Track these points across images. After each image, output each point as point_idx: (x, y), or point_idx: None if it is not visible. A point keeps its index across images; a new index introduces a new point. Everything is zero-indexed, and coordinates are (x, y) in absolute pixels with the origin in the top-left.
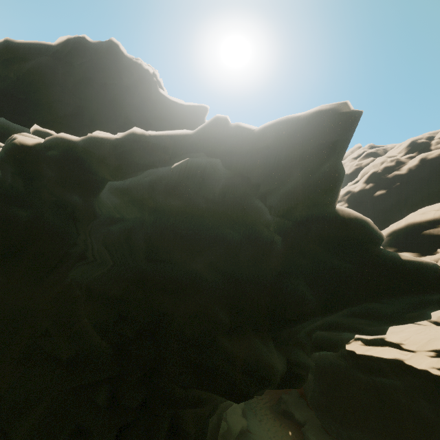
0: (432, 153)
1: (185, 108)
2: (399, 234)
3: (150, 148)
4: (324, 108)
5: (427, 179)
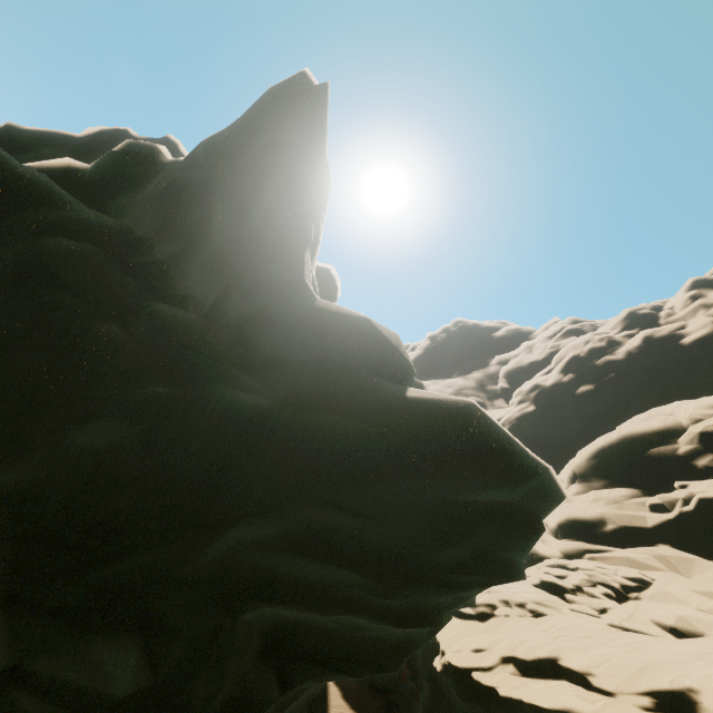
0: (661, 329)
1: None
2: (610, 455)
3: None
4: (272, 89)
5: (658, 368)
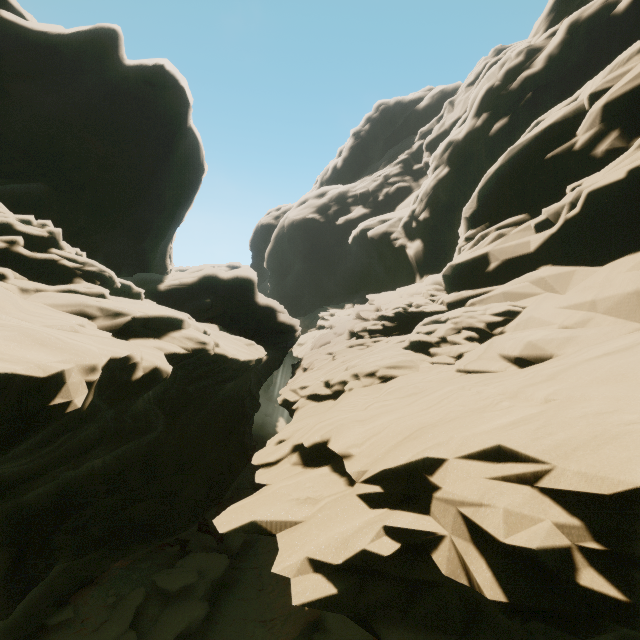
0: (592, 4)
1: (68, 41)
2: (501, 185)
3: None
4: None
5: (584, 63)
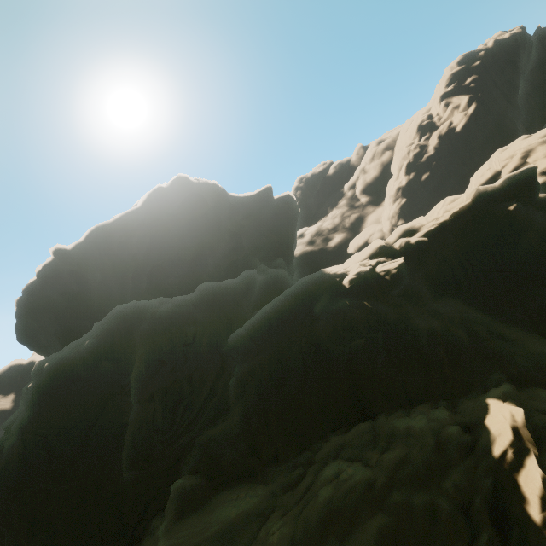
0: (442, 129)
1: (256, 197)
2: None
3: (465, 214)
4: (524, 169)
5: (453, 149)
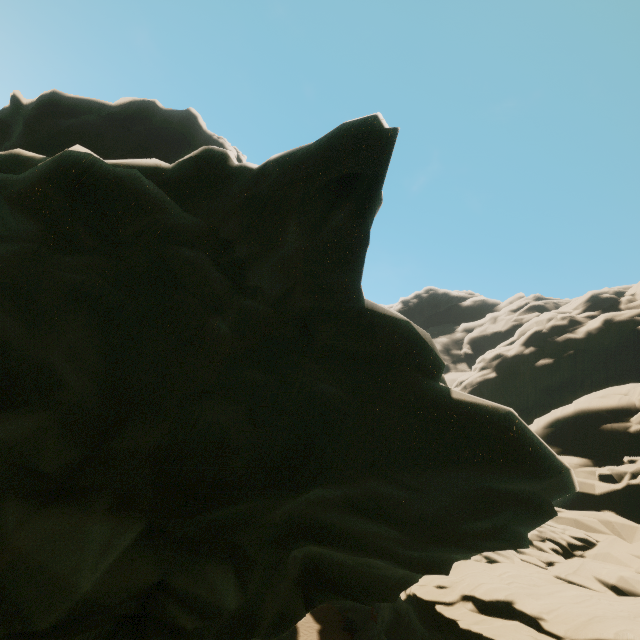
0: (622, 314)
1: None
2: (565, 426)
3: None
4: (346, 125)
5: (615, 350)
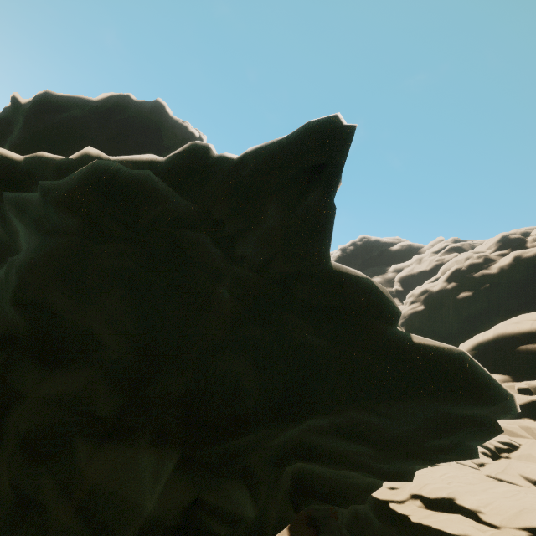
0: (529, 251)
1: None
2: (486, 348)
3: None
4: (311, 123)
5: (524, 282)
